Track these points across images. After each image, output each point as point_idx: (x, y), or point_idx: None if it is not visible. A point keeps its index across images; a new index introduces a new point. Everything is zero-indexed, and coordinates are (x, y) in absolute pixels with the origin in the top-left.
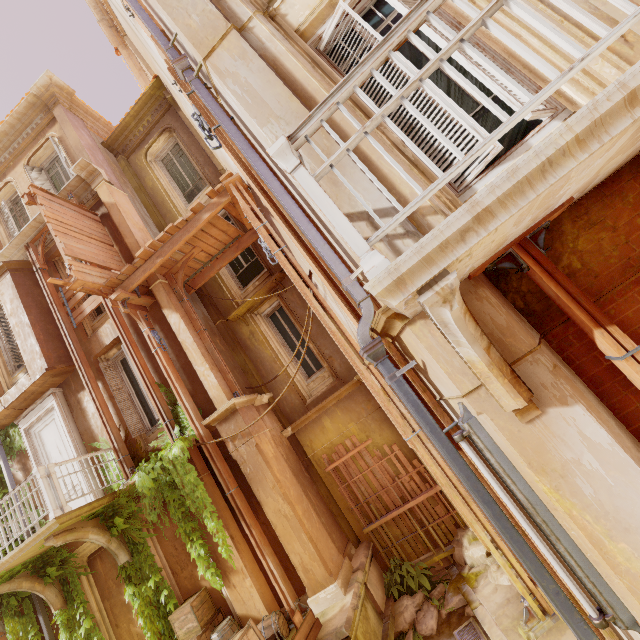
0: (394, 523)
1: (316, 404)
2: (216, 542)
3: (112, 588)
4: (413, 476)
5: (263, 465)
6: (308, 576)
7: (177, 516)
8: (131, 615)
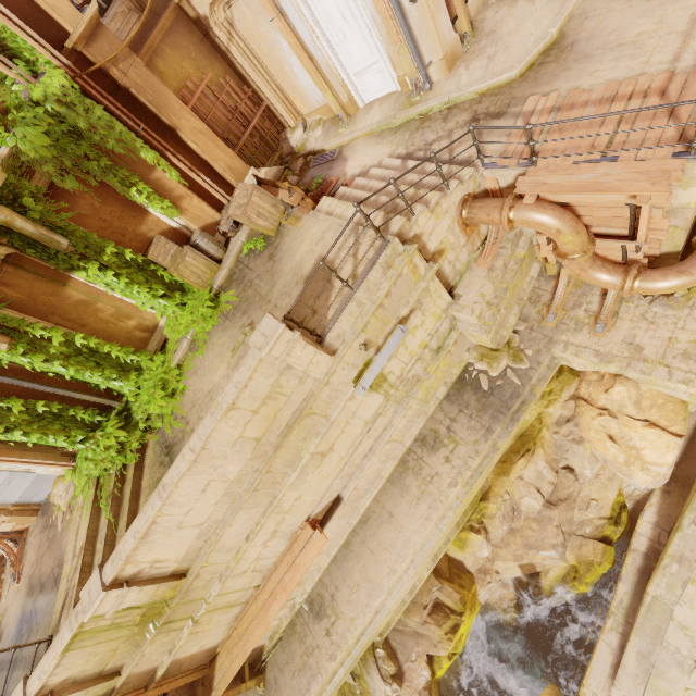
0: (245, 148)
1: (136, 49)
2: (153, 182)
3: (50, 302)
4: (246, 102)
5: (162, 87)
6: (234, 173)
7: (100, 171)
8: (93, 307)
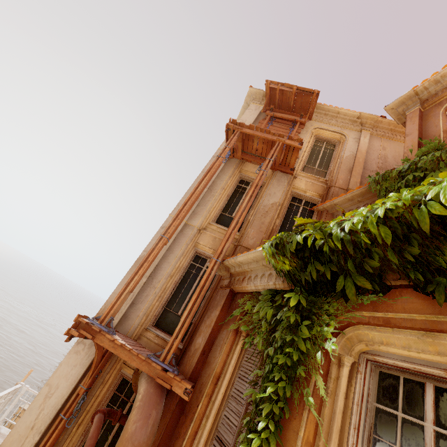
0: None
1: None
2: None
3: None
4: None
5: None
6: None
7: None
8: None
